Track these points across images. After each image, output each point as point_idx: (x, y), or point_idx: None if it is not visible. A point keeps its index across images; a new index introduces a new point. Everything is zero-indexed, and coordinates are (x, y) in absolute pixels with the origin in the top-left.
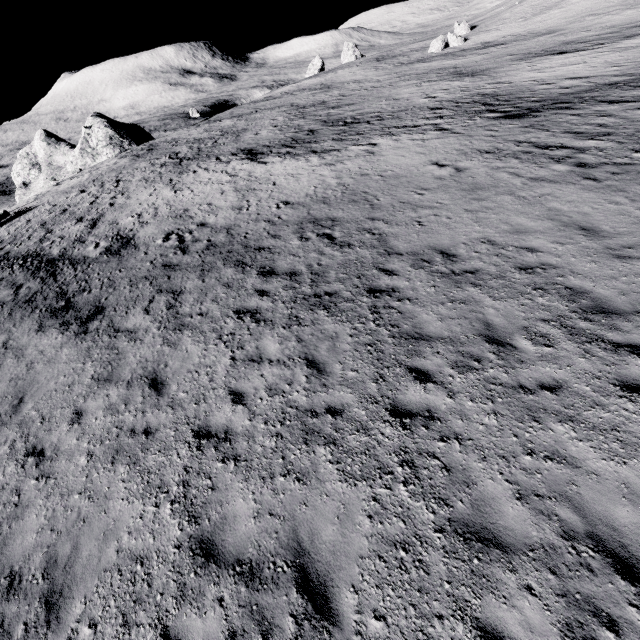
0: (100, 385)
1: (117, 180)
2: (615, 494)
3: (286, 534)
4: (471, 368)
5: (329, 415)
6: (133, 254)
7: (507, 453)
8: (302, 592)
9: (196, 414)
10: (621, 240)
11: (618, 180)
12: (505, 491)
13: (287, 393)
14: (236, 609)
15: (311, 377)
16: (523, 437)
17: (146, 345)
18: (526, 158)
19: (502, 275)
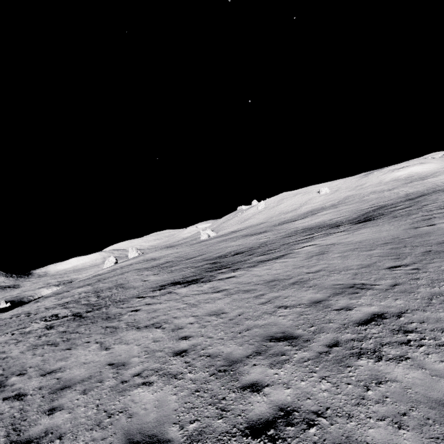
0: None
1: None
2: None
3: None
4: None
5: None
6: None
7: None
8: None
9: None
10: None
11: None
12: None
13: None
14: None
15: None
16: None
17: None
18: None
19: None
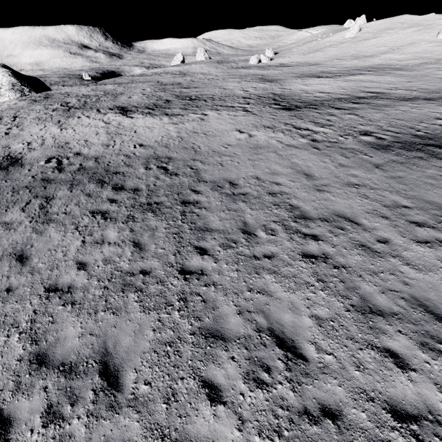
0: None
1: (14, 116)
2: (286, 308)
3: (99, 345)
4: (230, 247)
5: (141, 275)
6: (19, 170)
7: (238, 291)
8: (102, 376)
9: (49, 277)
10: (322, 181)
11: (329, 150)
12: (233, 310)
13: (117, 262)
14: (55, 392)
15: (134, 253)
16: (249, 282)
17: (18, 233)
18: (287, 133)
19: (259, 197)
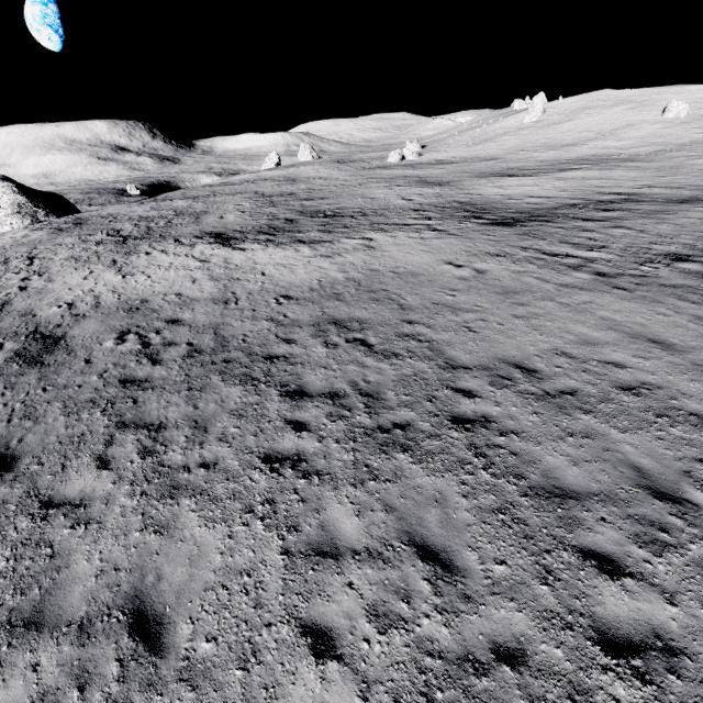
0: (15, 640)
1: (30, 257)
2: None
3: None
4: (664, 544)
5: (505, 666)
6: (66, 362)
7: None
8: None
9: (247, 696)
10: (701, 355)
11: (647, 291)
12: None
13: (410, 621)
14: None
15: (437, 581)
16: None
17: (110, 533)
18: (542, 264)
19: (608, 397)
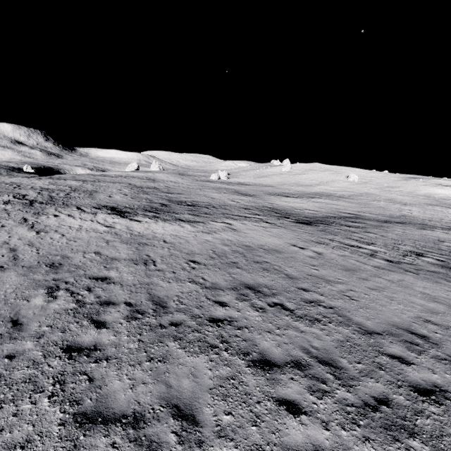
0: None
1: None
2: None
3: None
4: None
5: None
6: None
7: None
8: None
9: None
10: None
11: (425, 274)
12: None
13: None
14: None
15: None
16: None
17: None
18: (350, 251)
19: None
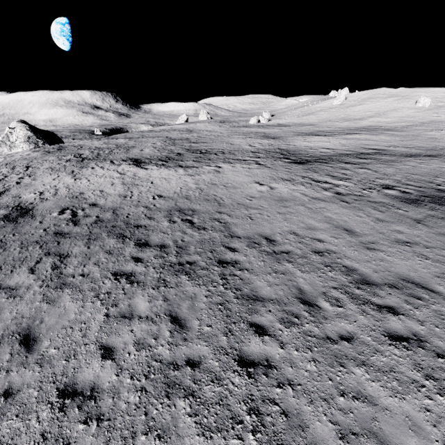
0: None
1: (27, 166)
2: (404, 427)
3: None
4: (293, 323)
5: (188, 367)
6: (29, 222)
7: (327, 395)
8: None
9: (64, 371)
10: (367, 238)
11: (358, 204)
12: (330, 432)
13: (153, 347)
14: None
15: (174, 332)
16: (336, 380)
17: (25, 302)
18: (308, 186)
19: (305, 256)
